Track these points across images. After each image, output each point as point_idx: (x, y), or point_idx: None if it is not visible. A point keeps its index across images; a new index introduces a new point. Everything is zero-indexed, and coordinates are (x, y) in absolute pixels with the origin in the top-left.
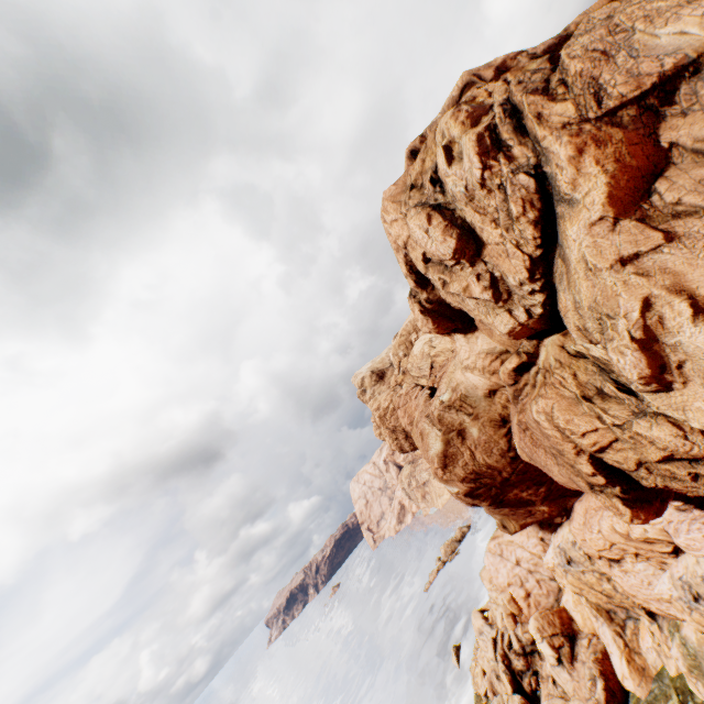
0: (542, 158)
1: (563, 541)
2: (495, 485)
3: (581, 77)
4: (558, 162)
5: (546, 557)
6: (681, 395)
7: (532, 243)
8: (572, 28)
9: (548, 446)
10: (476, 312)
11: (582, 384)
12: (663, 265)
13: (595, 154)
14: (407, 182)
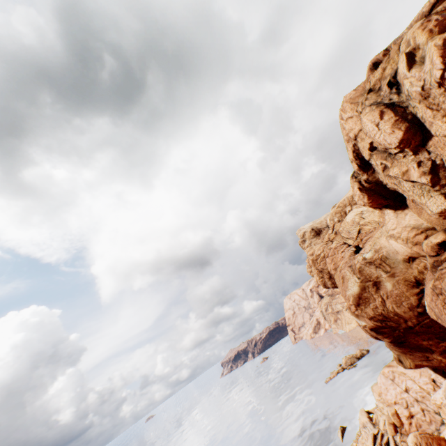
0: None
1: None
2: (399, 329)
3: None
4: None
5: (434, 395)
6: None
7: None
8: None
9: None
10: (410, 193)
11: None
12: None
13: None
14: (366, 87)
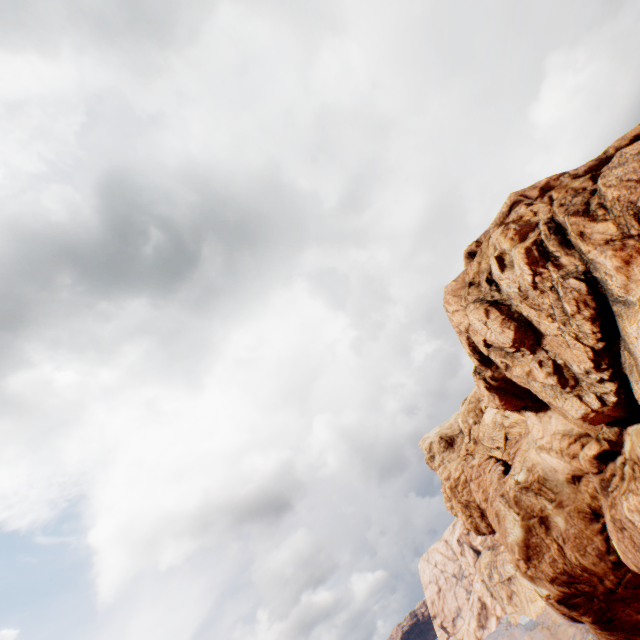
0: (590, 266)
1: None
2: (596, 595)
3: (618, 201)
4: (605, 270)
5: None
6: None
7: (592, 336)
8: (610, 151)
9: None
10: (543, 394)
11: None
12: None
13: None
14: (465, 279)
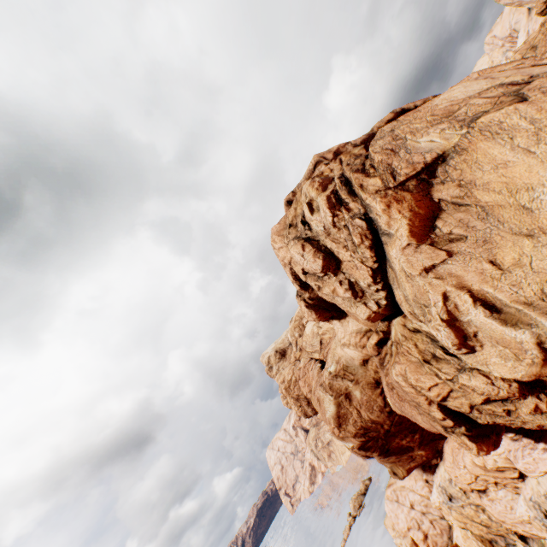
0: (368, 209)
1: (442, 480)
2: (380, 437)
3: (382, 163)
4: (376, 212)
5: (432, 496)
6: (482, 354)
7: (371, 260)
8: (375, 129)
9: (409, 399)
10: (344, 305)
11: (422, 351)
12: (450, 271)
13: (397, 207)
14: (286, 221)
